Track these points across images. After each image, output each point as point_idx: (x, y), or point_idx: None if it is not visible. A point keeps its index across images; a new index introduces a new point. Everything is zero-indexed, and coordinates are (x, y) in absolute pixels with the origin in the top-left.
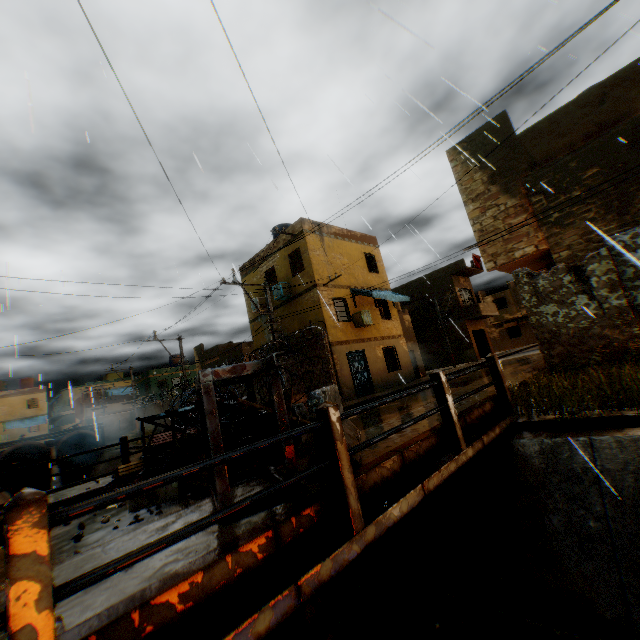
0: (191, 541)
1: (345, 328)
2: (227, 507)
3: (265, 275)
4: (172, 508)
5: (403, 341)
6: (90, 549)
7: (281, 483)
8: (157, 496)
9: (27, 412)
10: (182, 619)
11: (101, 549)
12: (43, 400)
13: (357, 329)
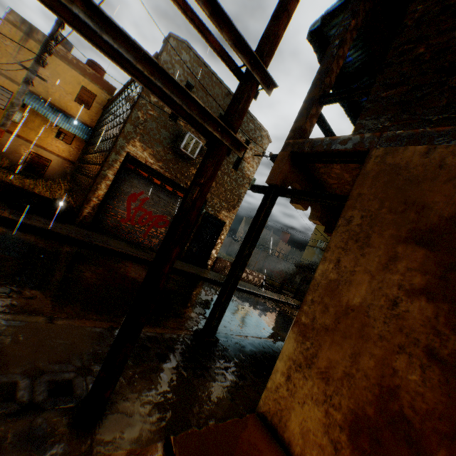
0: None
1: None
2: None
3: None
4: None
5: None
6: None
7: None
8: None
9: None
10: None
11: None
12: None
13: None
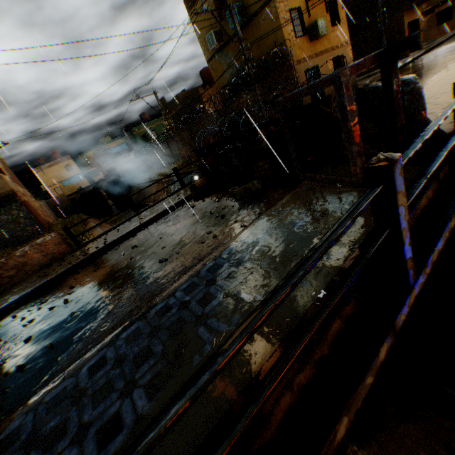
0: (351, 197)
1: (302, 45)
2: (435, 161)
3: (213, 2)
4: (266, 194)
5: (349, 49)
6: (263, 215)
7: (451, 143)
8: (250, 190)
9: (69, 174)
10: (414, 226)
11: (273, 214)
12: (73, 165)
13: (311, 44)
